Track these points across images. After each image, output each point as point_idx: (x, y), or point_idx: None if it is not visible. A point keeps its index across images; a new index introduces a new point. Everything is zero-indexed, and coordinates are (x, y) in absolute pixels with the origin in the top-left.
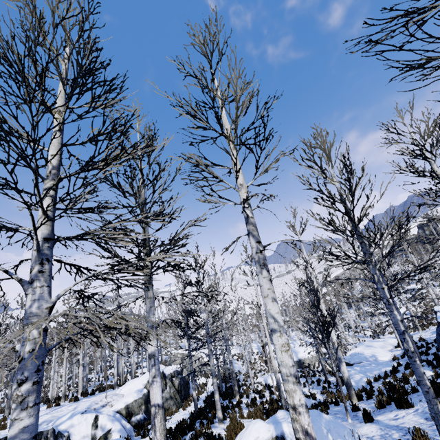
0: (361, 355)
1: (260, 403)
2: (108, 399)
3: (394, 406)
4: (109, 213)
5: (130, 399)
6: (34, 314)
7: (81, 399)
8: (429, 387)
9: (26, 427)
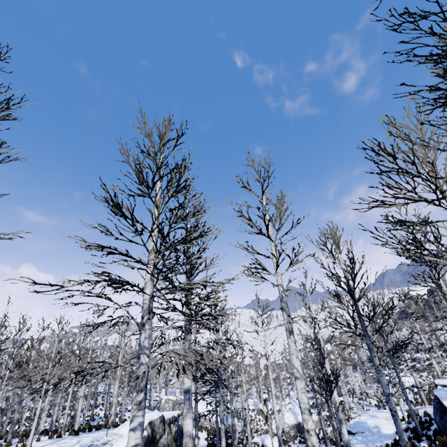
0: (364, 425)
1: None
2: (108, 437)
3: None
4: (175, 272)
5: None
6: (145, 347)
7: (80, 434)
8: (406, 442)
9: (141, 422)
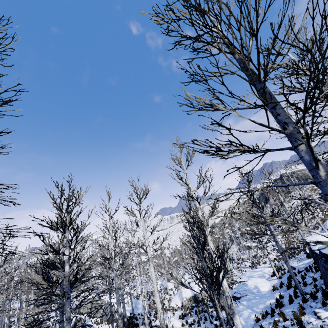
0: (246, 287)
1: None
2: None
3: None
4: None
5: None
6: None
7: None
8: None
9: None
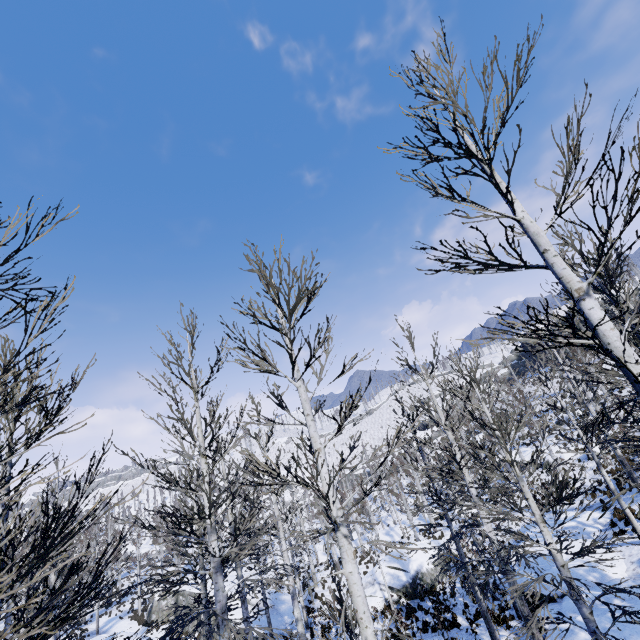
0: None
1: None
2: None
3: None
4: None
5: None
6: None
7: None
8: None
9: None
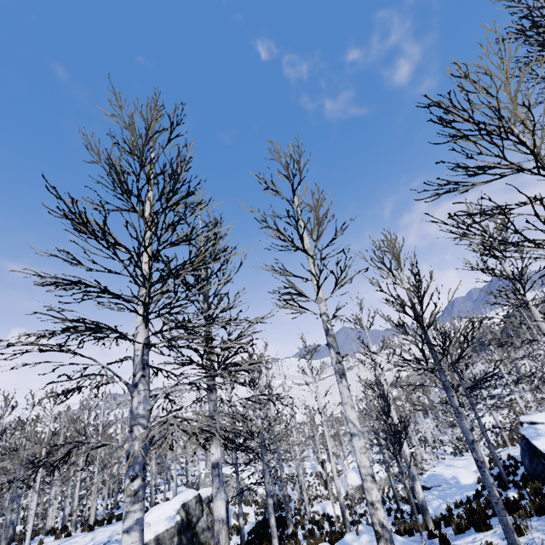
0: (440, 477)
1: (320, 534)
2: None
3: (473, 531)
4: (184, 313)
5: (161, 527)
6: (139, 415)
7: (96, 529)
8: (498, 498)
9: (139, 519)
